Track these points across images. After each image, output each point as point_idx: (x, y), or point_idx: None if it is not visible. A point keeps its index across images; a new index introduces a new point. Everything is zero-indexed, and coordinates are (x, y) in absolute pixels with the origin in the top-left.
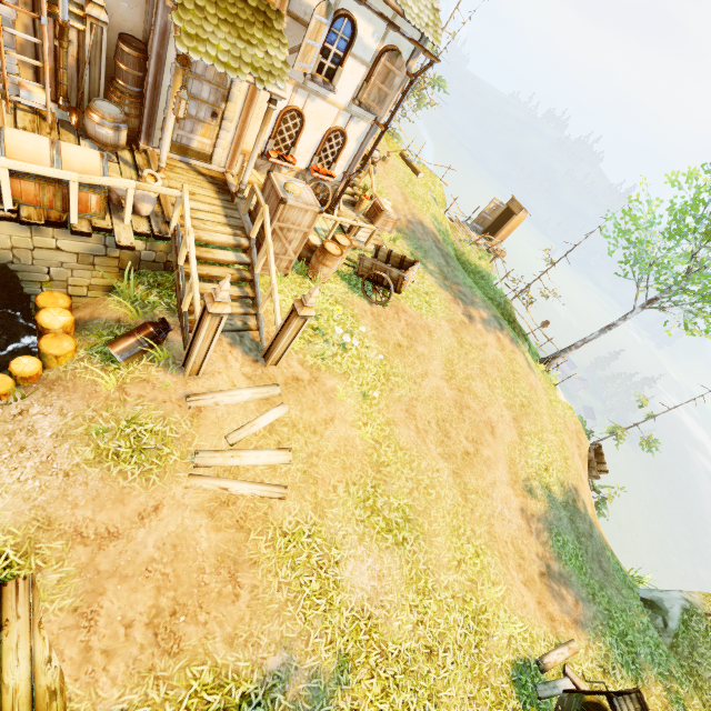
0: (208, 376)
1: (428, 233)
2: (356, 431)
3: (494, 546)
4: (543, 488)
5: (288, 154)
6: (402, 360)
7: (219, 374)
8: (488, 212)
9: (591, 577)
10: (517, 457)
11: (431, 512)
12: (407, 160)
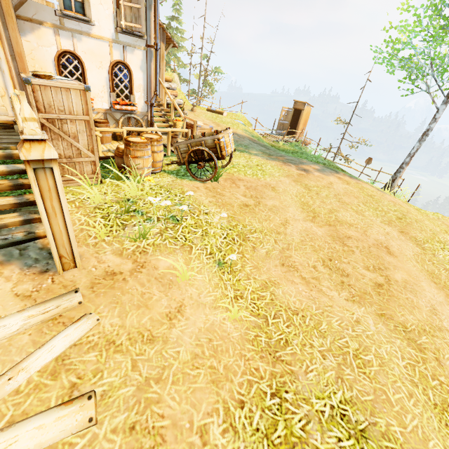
0: None
1: (243, 137)
2: (222, 313)
3: None
4: None
5: None
6: (254, 217)
7: None
8: (283, 119)
9: None
10: (432, 268)
11: (388, 396)
12: (212, 111)
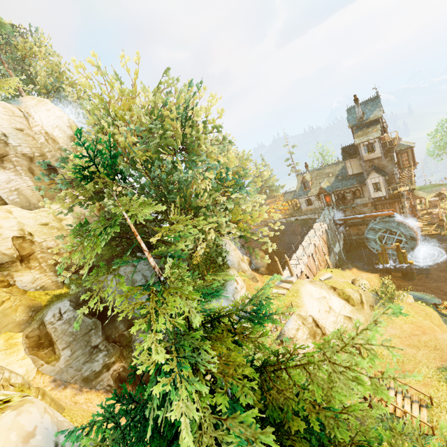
0: None
1: None
2: None
3: None
4: None
5: None
6: None
7: None
8: None
9: None
10: None
11: None
12: None
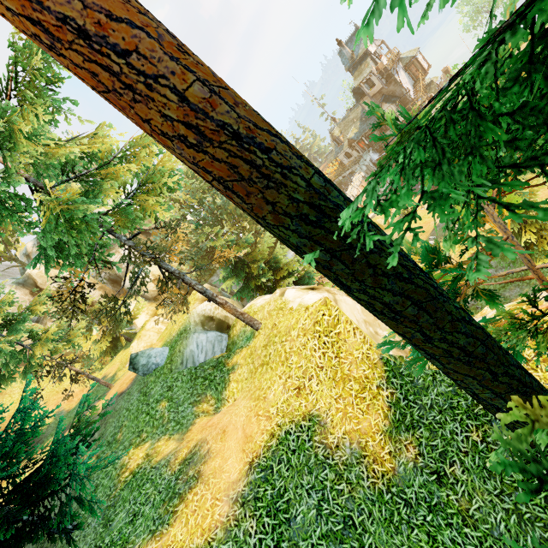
0: None
1: None
2: None
3: None
4: None
5: None
6: None
7: None
8: (444, 79)
9: None
10: None
11: None
12: None
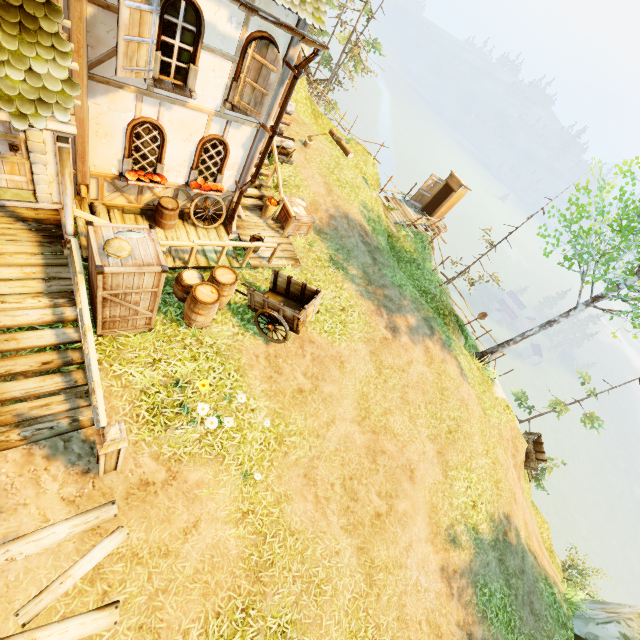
0: (6, 513)
1: (354, 227)
2: (230, 529)
3: (404, 635)
4: (469, 531)
5: (155, 172)
6: (303, 410)
7: (24, 508)
8: (426, 189)
9: (520, 631)
10: (439, 501)
11: (322, 621)
12: (336, 139)
